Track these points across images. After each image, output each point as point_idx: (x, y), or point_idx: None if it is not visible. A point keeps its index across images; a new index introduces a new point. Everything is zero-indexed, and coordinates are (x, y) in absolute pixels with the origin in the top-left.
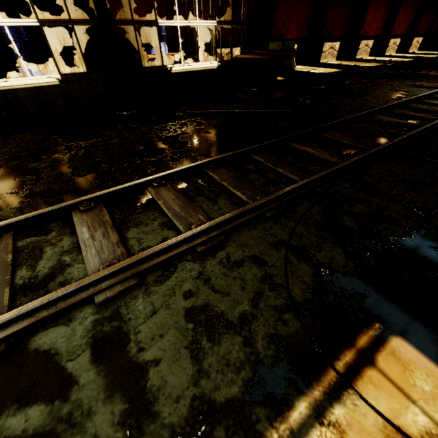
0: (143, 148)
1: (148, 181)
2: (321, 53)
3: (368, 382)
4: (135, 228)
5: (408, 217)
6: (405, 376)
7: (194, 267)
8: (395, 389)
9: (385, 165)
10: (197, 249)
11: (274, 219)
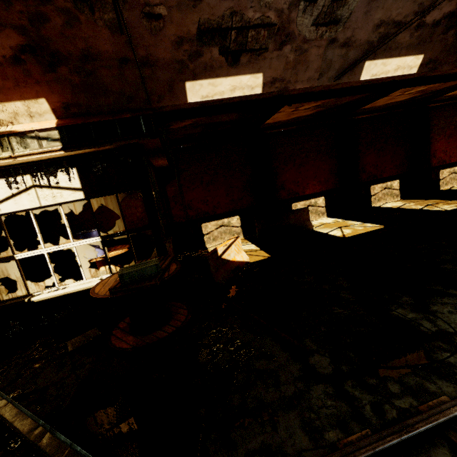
0: None
1: None
2: (369, 197)
3: None
4: None
5: None
6: None
7: None
8: None
9: None
10: None
11: None
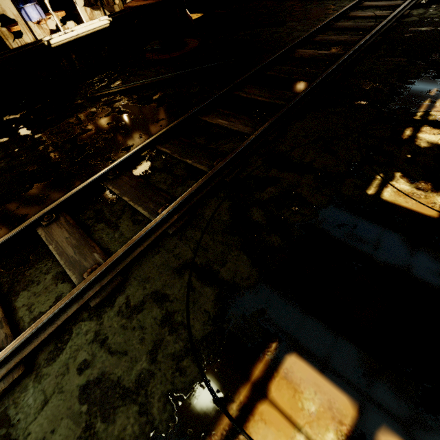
0: (35, 167)
1: (35, 221)
2: None
3: (259, 420)
4: (26, 292)
5: (318, 191)
6: (294, 400)
7: (90, 328)
8: (284, 420)
9: (301, 122)
10: (90, 305)
11: (179, 233)
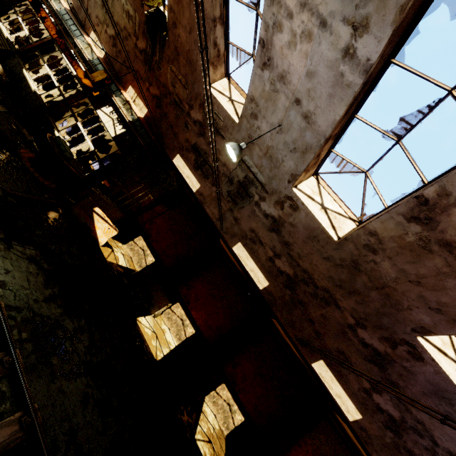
0: None
1: None
2: (213, 388)
3: None
4: None
5: None
6: None
7: None
8: None
9: None
10: None
11: None
